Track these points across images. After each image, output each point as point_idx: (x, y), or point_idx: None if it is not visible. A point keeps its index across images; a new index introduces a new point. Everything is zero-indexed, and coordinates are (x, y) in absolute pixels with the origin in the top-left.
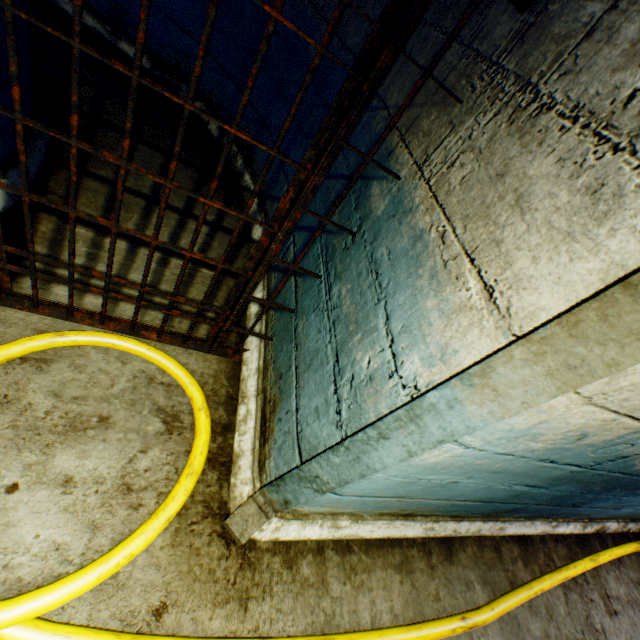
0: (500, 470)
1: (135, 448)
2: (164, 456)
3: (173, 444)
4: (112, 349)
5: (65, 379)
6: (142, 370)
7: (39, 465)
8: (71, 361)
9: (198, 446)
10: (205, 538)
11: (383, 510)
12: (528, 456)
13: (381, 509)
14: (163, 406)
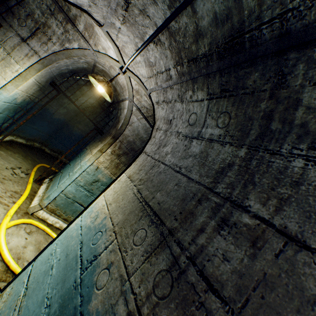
0: (69, 253)
1: None
2: None
3: None
4: None
5: None
6: None
7: (31, 243)
8: None
9: None
10: None
11: None
12: (82, 234)
13: None
14: None
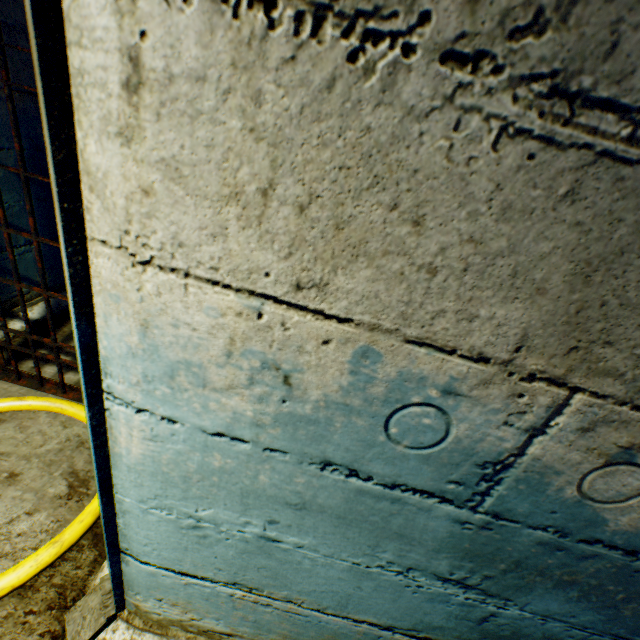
0: (297, 500)
1: (24, 508)
2: (48, 522)
3: (65, 510)
4: (62, 414)
5: (5, 436)
6: (79, 434)
7: None
8: (20, 422)
9: (83, 513)
10: (34, 637)
11: (277, 639)
12: (280, 447)
13: (269, 634)
14: (79, 469)
